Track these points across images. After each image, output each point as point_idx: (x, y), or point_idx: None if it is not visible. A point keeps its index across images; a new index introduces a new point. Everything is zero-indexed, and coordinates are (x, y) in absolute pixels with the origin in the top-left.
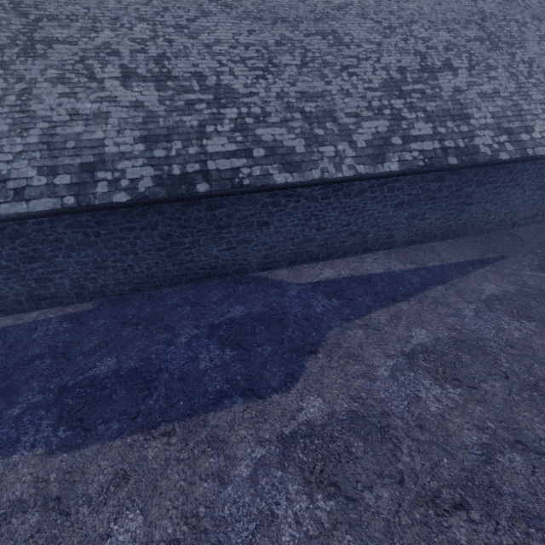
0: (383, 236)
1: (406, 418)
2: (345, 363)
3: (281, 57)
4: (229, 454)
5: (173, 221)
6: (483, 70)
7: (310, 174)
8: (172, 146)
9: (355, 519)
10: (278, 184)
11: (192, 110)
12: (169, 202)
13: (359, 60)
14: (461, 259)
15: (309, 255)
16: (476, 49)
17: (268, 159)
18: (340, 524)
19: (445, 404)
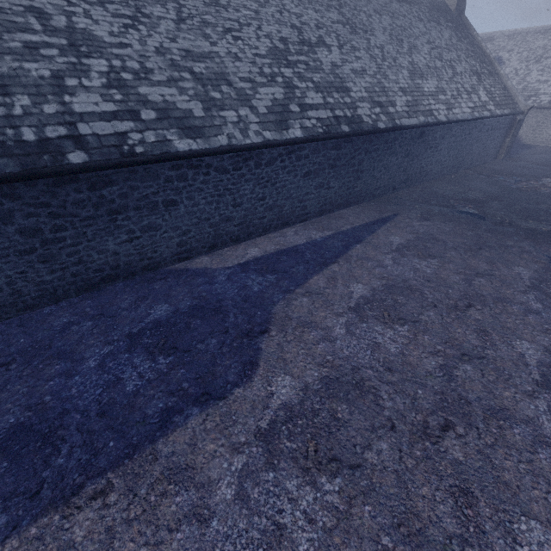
0: (298, 208)
1: (375, 366)
2: (301, 333)
3: (151, 7)
4: (201, 480)
5: (38, 209)
6: (350, 50)
7: (216, 140)
8: (13, 101)
9: (367, 486)
10: (182, 151)
11: (37, 55)
12: (25, 179)
13: (241, 25)
14: (366, 220)
15: (229, 236)
16: (341, 31)
17: (162, 123)
18: (354, 498)
19: (401, 342)
